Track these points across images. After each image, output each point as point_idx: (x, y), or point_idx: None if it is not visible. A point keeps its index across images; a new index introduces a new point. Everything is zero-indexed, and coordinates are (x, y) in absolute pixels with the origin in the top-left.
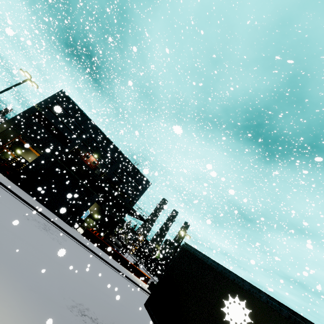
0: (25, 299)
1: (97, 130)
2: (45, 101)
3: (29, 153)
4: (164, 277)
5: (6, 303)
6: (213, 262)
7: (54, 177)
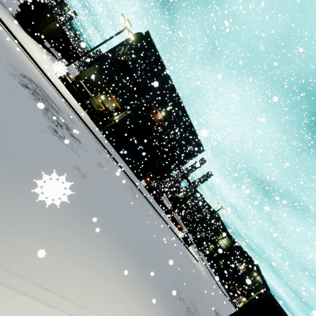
0: (165, 301)
1: (170, 85)
2: (130, 44)
3: (110, 100)
4: (247, 311)
5: (164, 312)
6: None
7: (133, 137)
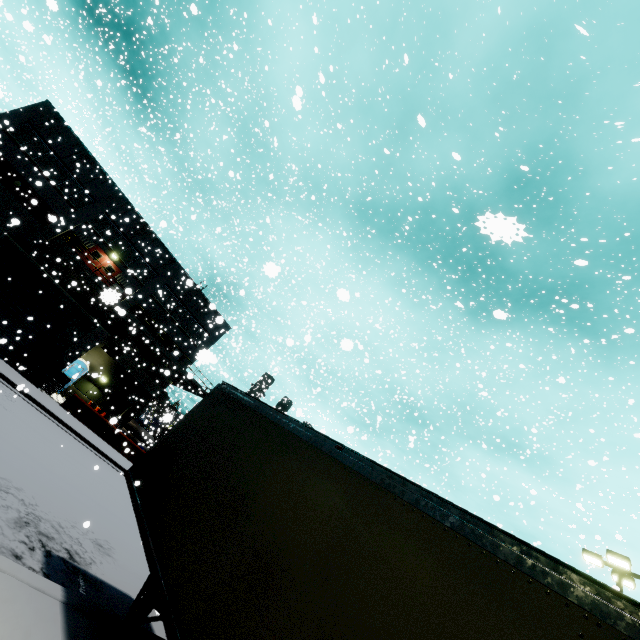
0: None
1: (123, 203)
2: (3, 118)
3: None
4: (171, 431)
5: None
6: (250, 399)
7: (7, 281)
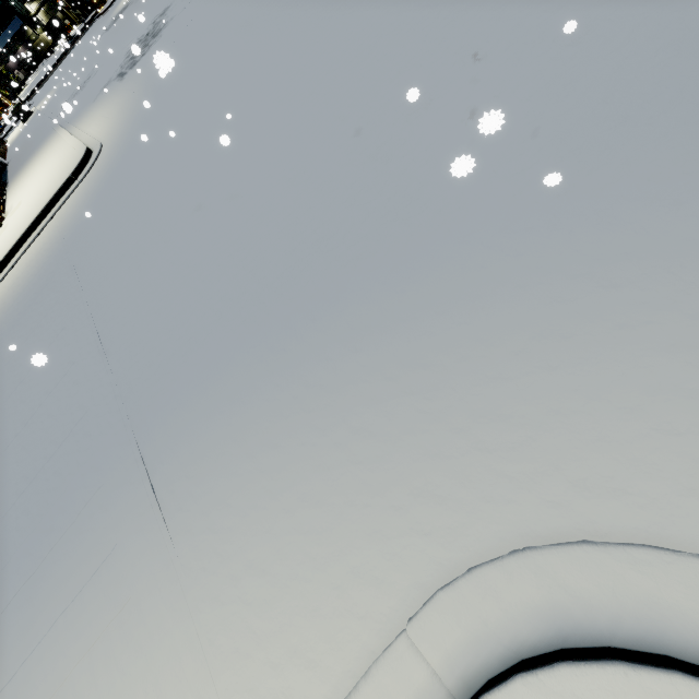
0: None
1: None
2: None
3: None
4: None
5: None
6: None
7: None
